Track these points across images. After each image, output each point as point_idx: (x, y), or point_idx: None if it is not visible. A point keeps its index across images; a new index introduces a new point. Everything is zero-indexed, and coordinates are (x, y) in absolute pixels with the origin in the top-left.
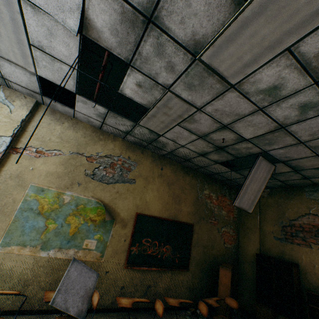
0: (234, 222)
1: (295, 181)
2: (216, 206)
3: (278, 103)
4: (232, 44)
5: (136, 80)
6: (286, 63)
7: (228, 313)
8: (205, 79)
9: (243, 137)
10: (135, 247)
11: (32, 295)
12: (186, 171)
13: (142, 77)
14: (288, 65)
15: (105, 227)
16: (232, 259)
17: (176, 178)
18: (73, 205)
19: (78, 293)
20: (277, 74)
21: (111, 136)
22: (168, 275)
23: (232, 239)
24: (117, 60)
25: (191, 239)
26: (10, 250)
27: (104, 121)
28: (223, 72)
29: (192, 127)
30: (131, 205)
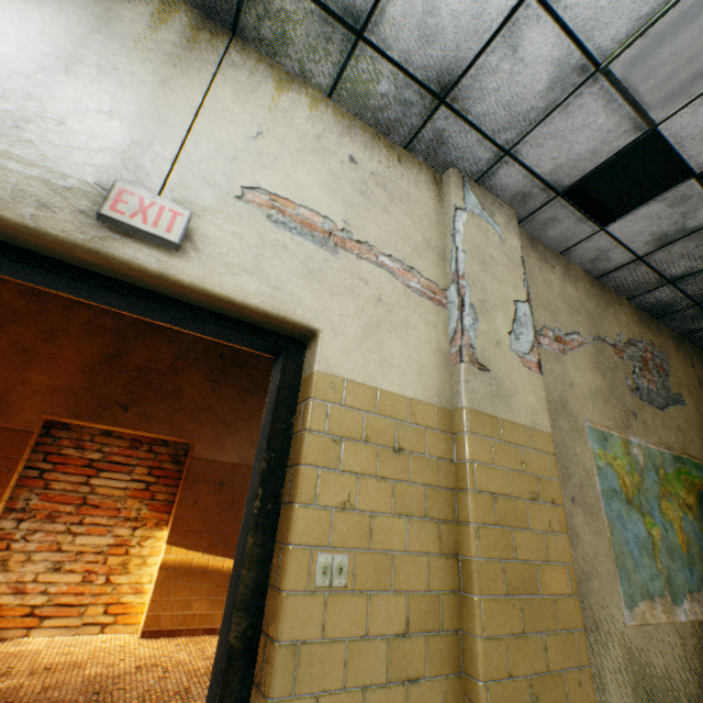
0: None
1: None
2: None
3: None
4: None
5: None
6: None
7: None
8: None
9: None
10: None
11: None
12: None
13: None
14: None
15: None
16: None
17: None
18: (651, 471)
19: None
20: None
21: (613, 295)
22: None
23: None
24: None
25: None
26: (640, 617)
27: (650, 254)
28: None
29: None
30: None
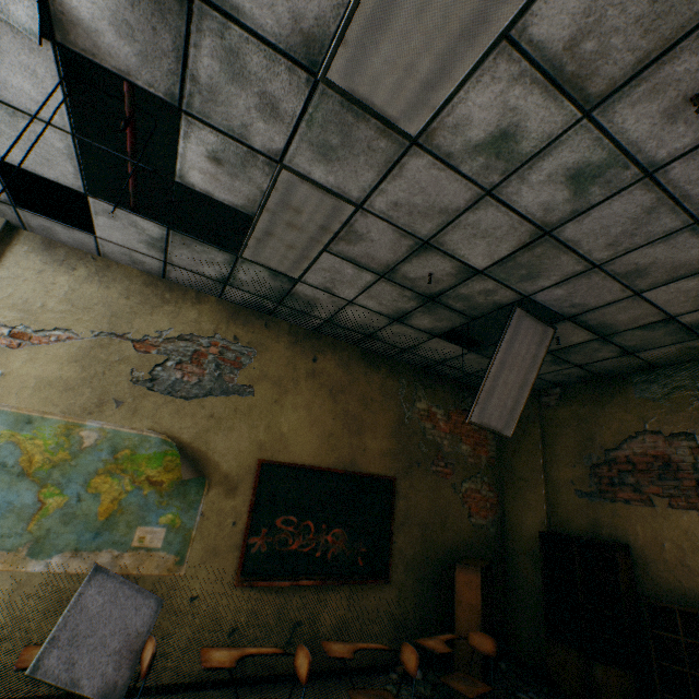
0: (489, 468)
1: (607, 362)
2: (447, 434)
3: (521, 174)
4: (383, 34)
5: (205, 147)
6: (512, 72)
7: (479, 668)
8: (351, 131)
9: (472, 267)
10: (259, 538)
11: (11, 663)
12: (373, 362)
13: (217, 138)
14: (516, 75)
15: (186, 495)
16: (490, 550)
17: (349, 378)
18: (104, 451)
19: (106, 645)
20: (500, 101)
21: (191, 294)
22: (341, 597)
23: (487, 506)
24: (165, 109)
25: (392, 512)
26: None
27: (168, 259)
28: (385, 108)
29: (358, 252)
30: (245, 444)
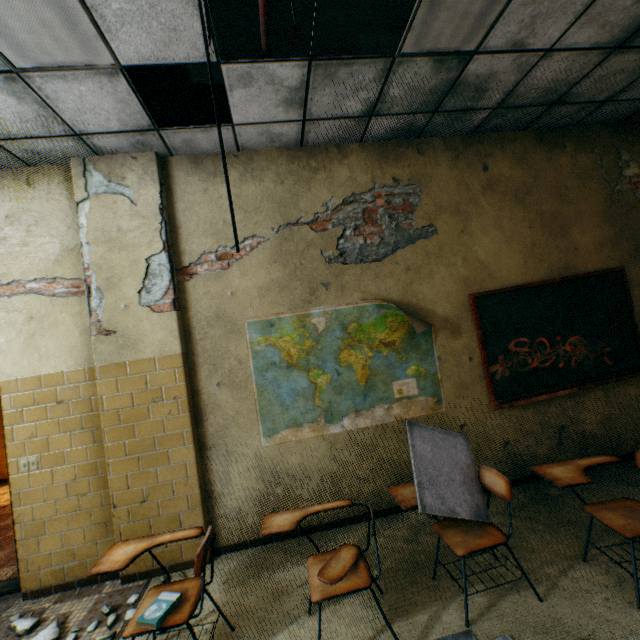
0: None
1: None
2: None
3: None
4: None
5: None
6: None
7: None
8: None
9: None
10: (498, 366)
11: (354, 493)
12: (552, 143)
13: None
14: None
15: (418, 347)
16: None
17: (530, 174)
18: (336, 331)
19: (452, 479)
20: None
21: (332, 151)
22: (596, 397)
23: None
24: None
25: (629, 305)
26: (282, 439)
27: (307, 114)
28: None
29: None
30: (450, 285)
